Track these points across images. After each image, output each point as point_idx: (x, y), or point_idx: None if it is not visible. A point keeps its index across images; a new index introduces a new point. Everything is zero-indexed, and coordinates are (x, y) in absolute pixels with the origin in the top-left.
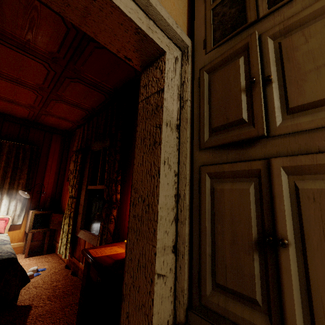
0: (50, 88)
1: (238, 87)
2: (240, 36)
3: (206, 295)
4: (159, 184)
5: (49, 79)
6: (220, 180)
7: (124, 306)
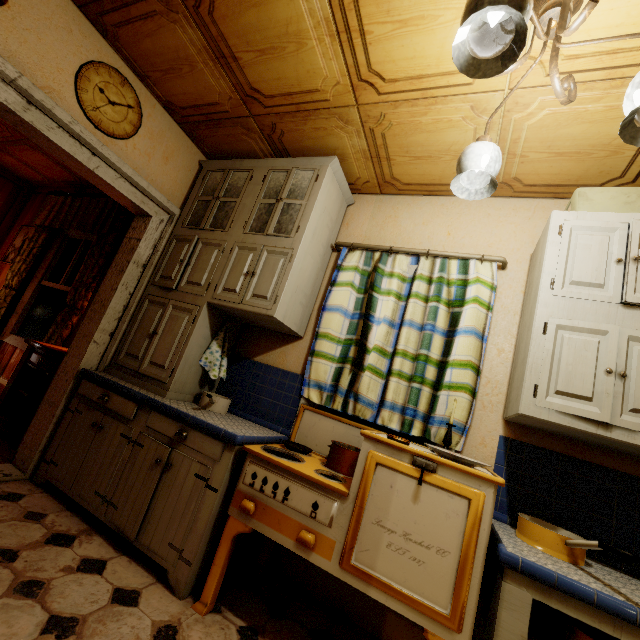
0: None
1: (178, 260)
2: (196, 231)
3: (120, 358)
4: (114, 295)
5: None
6: (152, 305)
7: (66, 358)
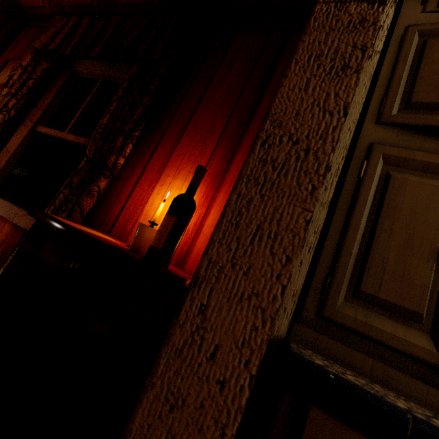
0: None
1: None
2: None
3: (337, 305)
4: (342, 125)
5: None
6: (400, 169)
7: (195, 295)
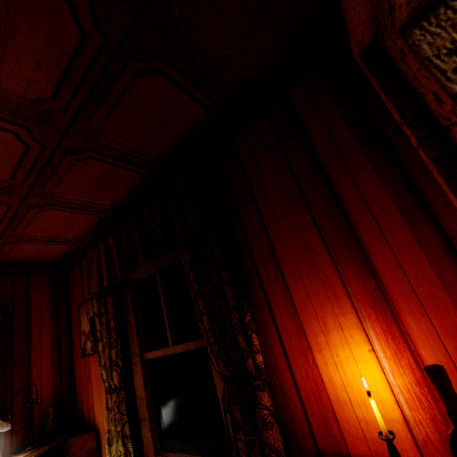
0: (26, 183)
1: None
2: None
3: None
4: None
5: (27, 166)
6: None
7: None
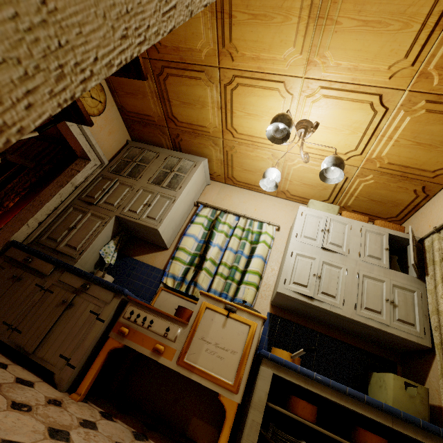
0: None
1: (102, 188)
2: (117, 176)
3: (41, 239)
4: (52, 199)
5: None
6: (75, 211)
7: None
